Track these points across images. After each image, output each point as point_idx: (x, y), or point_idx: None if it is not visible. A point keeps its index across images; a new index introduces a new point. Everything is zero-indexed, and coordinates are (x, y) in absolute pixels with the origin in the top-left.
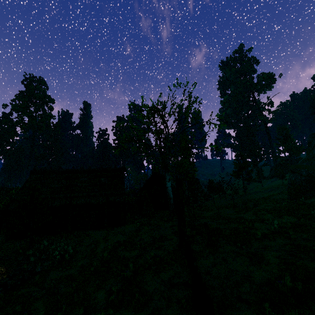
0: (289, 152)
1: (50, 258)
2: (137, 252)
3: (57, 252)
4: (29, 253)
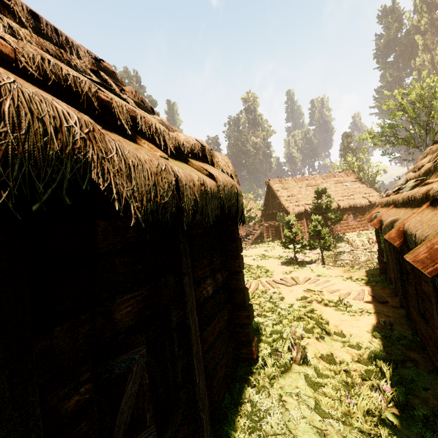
0: None
1: None
2: None
3: None
4: (340, 247)
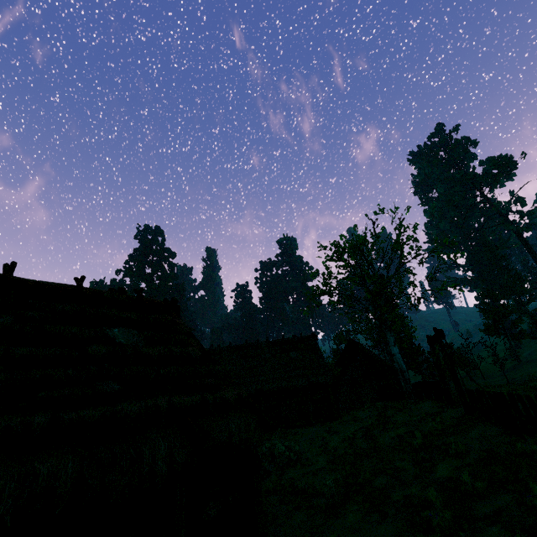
0: None
1: (277, 455)
2: (405, 429)
3: (283, 448)
4: None
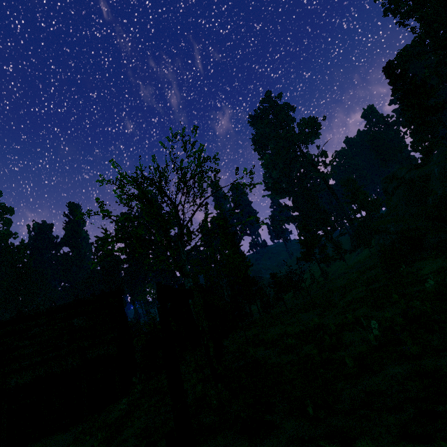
0: (365, 209)
1: None
2: None
3: None
4: None
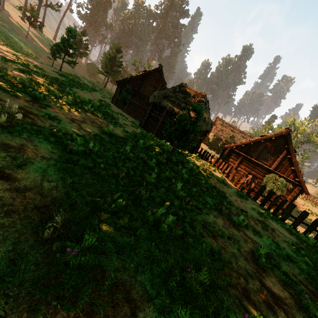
0: None
1: None
2: None
3: None
4: None
